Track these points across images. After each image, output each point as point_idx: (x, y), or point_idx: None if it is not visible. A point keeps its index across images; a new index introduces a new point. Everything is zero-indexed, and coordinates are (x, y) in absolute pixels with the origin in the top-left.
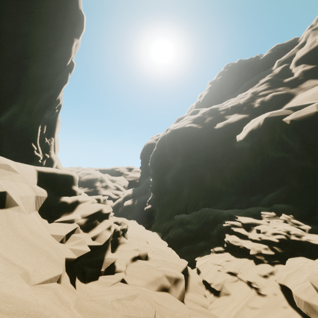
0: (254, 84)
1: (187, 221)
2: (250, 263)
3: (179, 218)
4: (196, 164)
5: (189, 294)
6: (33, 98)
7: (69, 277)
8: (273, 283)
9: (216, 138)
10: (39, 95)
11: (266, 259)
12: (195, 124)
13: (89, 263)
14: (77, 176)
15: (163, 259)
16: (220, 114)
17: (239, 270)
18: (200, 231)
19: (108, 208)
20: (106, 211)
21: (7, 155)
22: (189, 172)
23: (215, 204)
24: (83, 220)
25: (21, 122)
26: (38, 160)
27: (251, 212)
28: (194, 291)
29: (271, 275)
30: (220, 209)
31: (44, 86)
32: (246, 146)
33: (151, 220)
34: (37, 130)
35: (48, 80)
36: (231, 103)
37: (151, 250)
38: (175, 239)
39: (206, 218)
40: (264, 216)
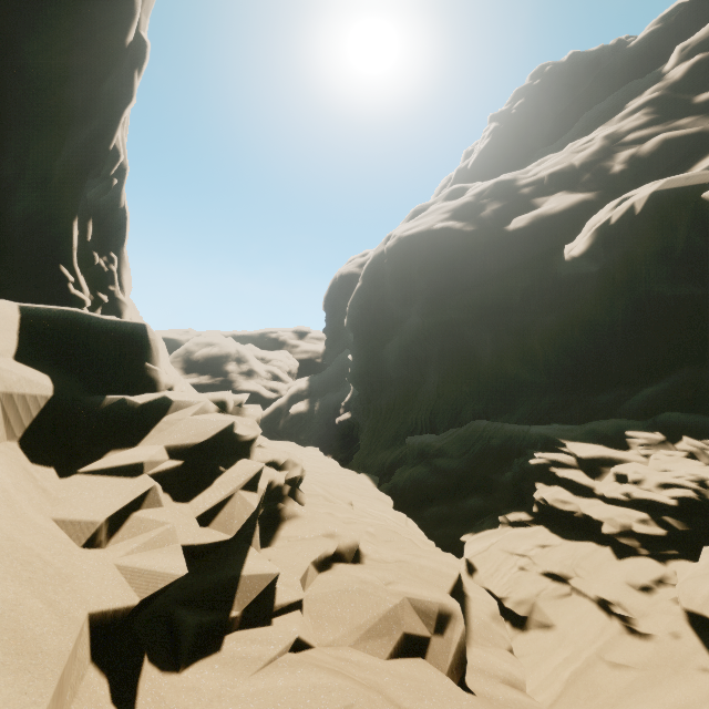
0: (610, 114)
1: (437, 450)
2: (603, 554)
3: (417, 444)
4: (458, 319)
5: (473, 651)
6: (44, 139)
7: (111, 677)
8: (668, 608)
9: (510, 254)
10: (61, 133)
11: (645, 546)
12: (457, 221)
13: (192, 596)
14: (154, 336)
15: (400, 557)
16: (520, 194)
17: (573, 569)
18: (470, 473)
19: (248, 428)
20: (243, 437)
21: (0, 294)
22: (440, 337)
23: (503, 412)
24: (173, 464)
25: (25, 210)
26: (81, 307)
27: (599, 432)
28: (484, 640)
29: (659, 585)
30: (516, 423)
31: (71, 105)
32: (589, 273)
33: (352, 445)
34: (70, 231)
35: (80, 90)
36: (549, 166)
37: (367, 532)
38: (410, 491)
39: (483, 444)
40: (634, 442)
